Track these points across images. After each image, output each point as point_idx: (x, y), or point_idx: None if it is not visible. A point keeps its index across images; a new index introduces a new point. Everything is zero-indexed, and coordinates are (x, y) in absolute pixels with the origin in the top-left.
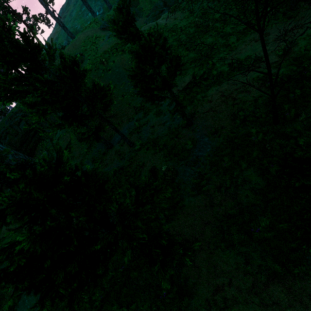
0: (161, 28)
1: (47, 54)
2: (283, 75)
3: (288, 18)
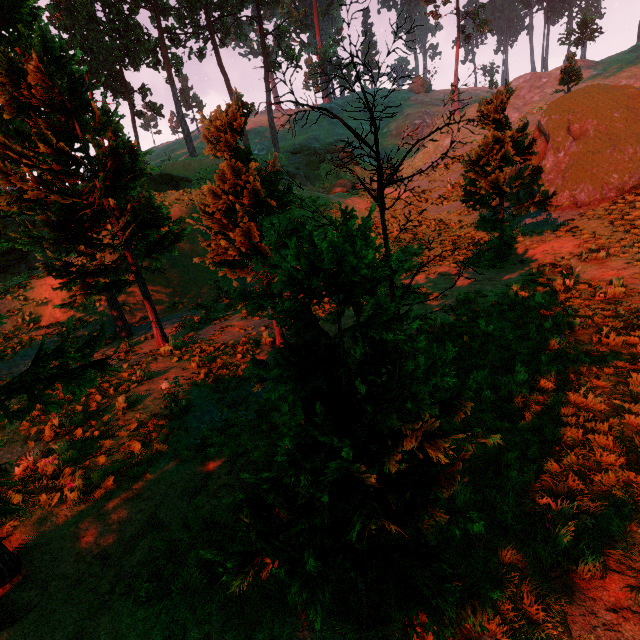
0: (327, 204)
1: (96, 120)
2: (448, 324)
3: (491, 266)
